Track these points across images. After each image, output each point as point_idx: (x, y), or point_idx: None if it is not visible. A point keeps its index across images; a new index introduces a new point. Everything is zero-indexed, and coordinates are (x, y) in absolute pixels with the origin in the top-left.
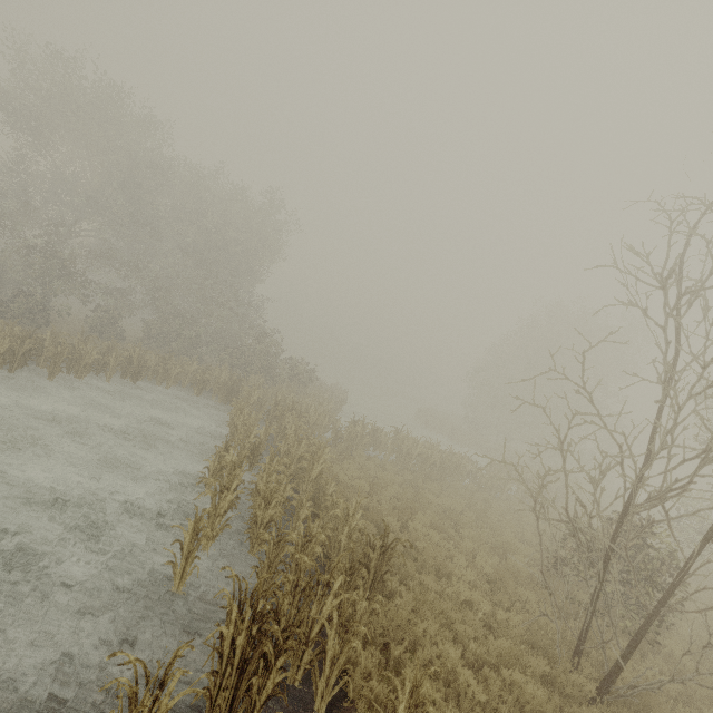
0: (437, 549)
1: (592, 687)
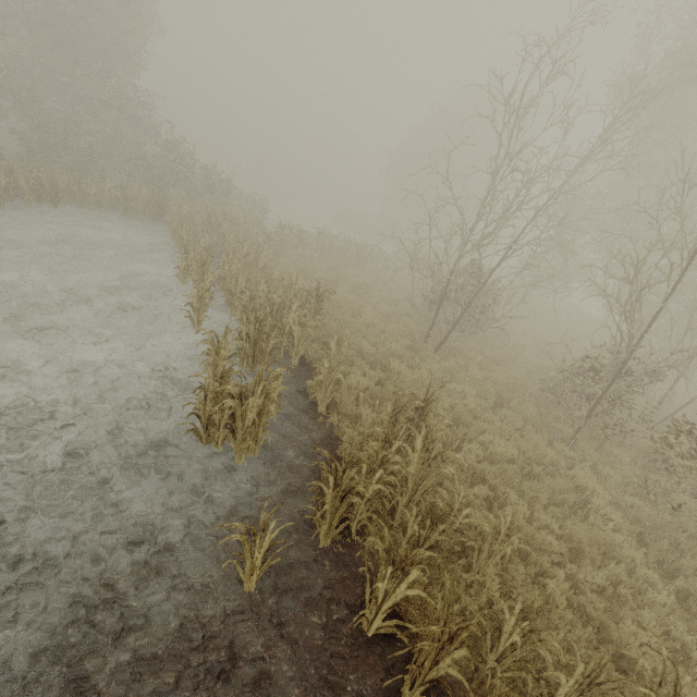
0: (353, 304)
1: (431, 347)
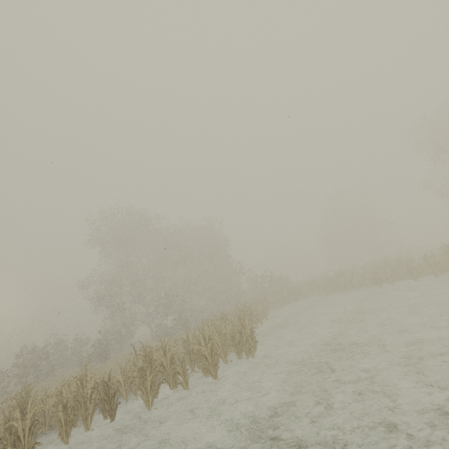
0: None
1: None
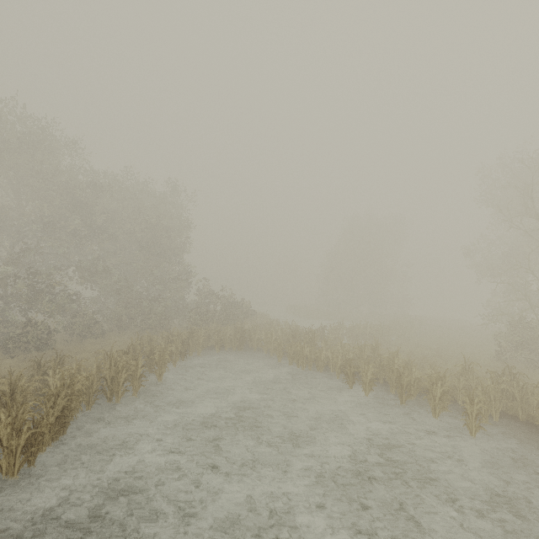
0: None
1: None
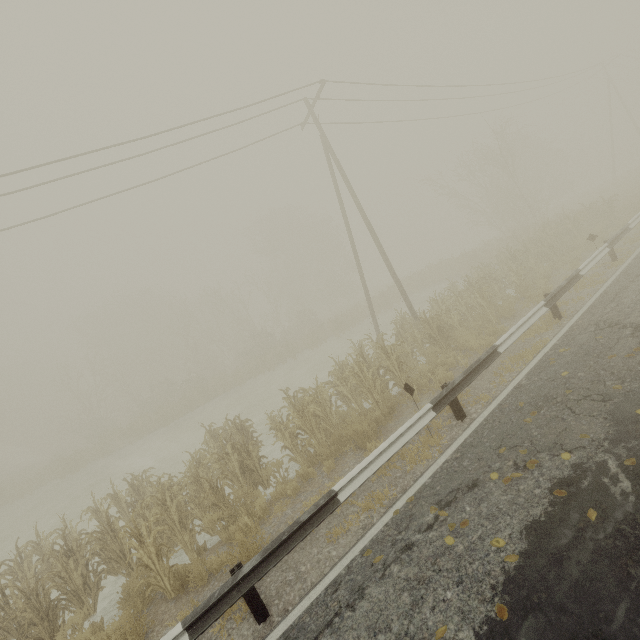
0: None
1: None
